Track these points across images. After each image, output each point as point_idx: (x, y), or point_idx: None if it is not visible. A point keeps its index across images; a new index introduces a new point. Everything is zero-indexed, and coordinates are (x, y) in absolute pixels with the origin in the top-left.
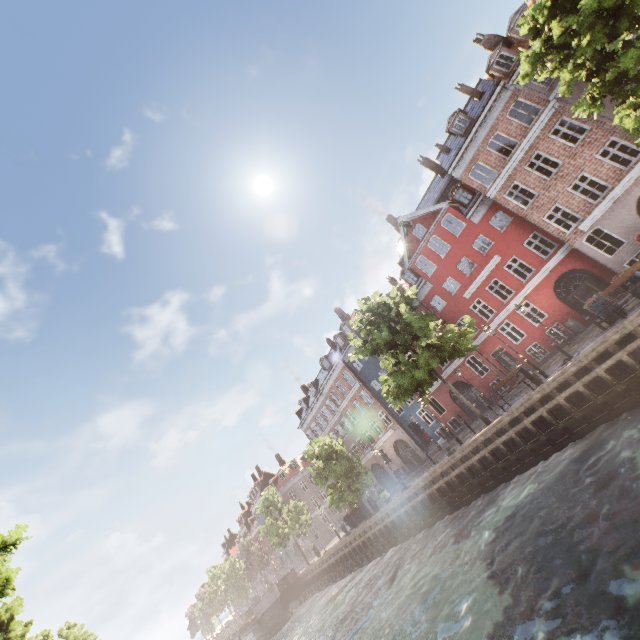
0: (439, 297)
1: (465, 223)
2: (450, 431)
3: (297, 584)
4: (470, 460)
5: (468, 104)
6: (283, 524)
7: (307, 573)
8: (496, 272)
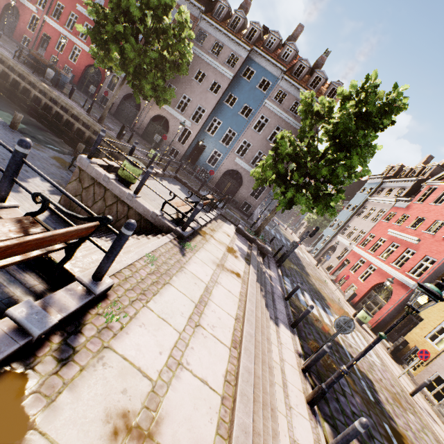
0: None
1: None
2: None
3: None
4: None
5: None
6: None
7: None
8: None
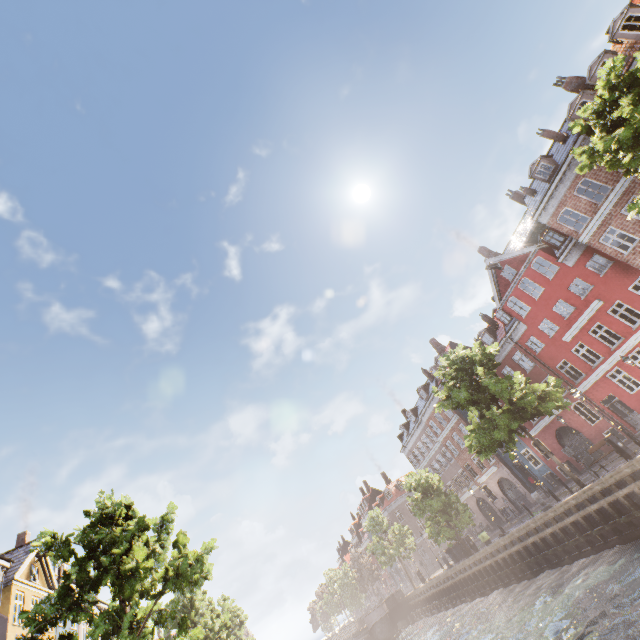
0: (535, 338)
1: (558, 266)
2: (545, 486)
3: (404, 605)
4: (563, 521)
5: (553, 144)
6: (388, 544)
7: (413, 596)
8: (598, 316)
